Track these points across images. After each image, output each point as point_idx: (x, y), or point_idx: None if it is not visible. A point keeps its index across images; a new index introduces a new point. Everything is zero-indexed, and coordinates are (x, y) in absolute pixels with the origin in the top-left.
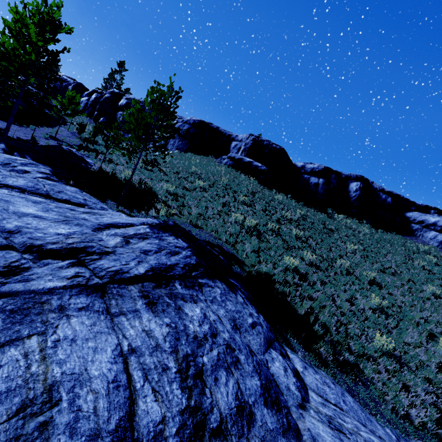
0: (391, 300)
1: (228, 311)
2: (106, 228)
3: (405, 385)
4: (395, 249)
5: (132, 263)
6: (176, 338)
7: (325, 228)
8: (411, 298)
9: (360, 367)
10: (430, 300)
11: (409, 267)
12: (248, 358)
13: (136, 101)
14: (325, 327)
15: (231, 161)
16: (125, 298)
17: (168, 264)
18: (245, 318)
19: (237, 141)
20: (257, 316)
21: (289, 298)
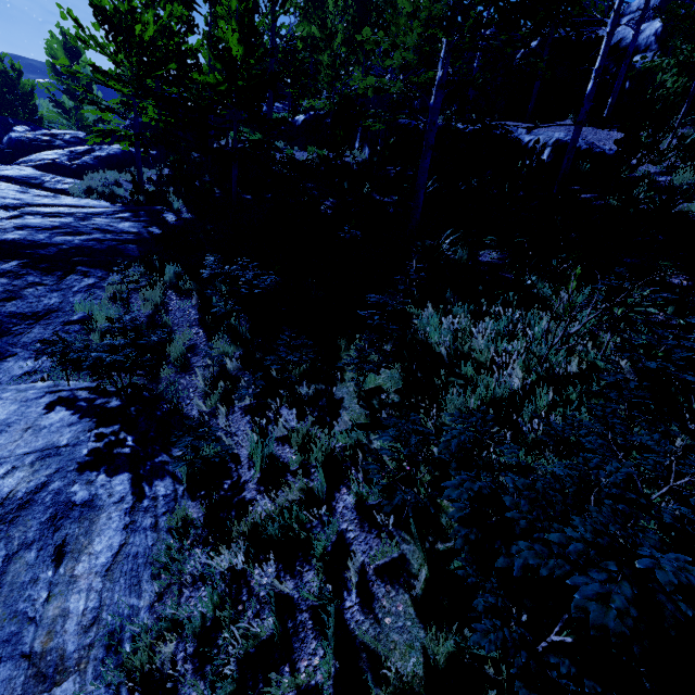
0: None
1: None
2: None
3: None
4: None
5: None
6: None
7: None
8: None
9: None
10: None
11: None
12: None
13: None
14: None
15: None
16: None
17: None
18: None
19: (629, 14)
20: None
21: None
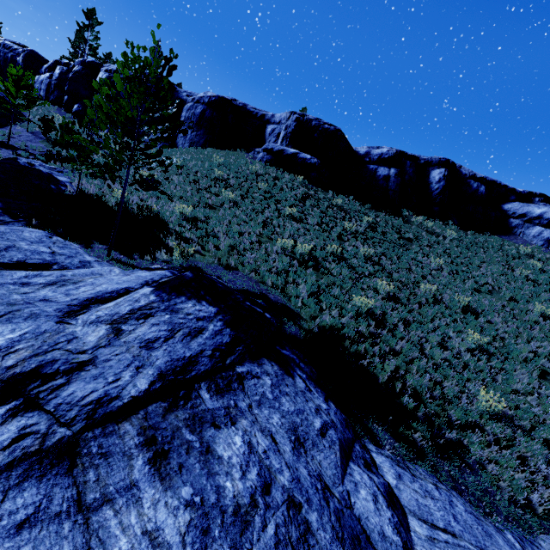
0: (491, 332)
1: (285, 414)
2: (84, 308)
3: (521, 457)
4: (490, 257)
5: (127, 374)
6: (203, 529)
7: (401, 238)
8: (515, 324)
9: (465, 443)
10: (539, 323)
11: (510, 280)
12: (322, 513)
13: (104, 81)
14: (416, 394)
15: (268, 156)
16: (112, 460)
17: (186, 357)
18: (310, 420)
19: (274, 123)
20: (327, 409)
21: (366, 361)
